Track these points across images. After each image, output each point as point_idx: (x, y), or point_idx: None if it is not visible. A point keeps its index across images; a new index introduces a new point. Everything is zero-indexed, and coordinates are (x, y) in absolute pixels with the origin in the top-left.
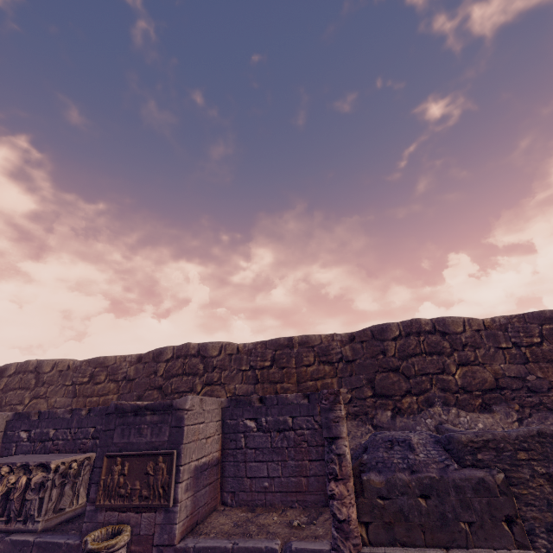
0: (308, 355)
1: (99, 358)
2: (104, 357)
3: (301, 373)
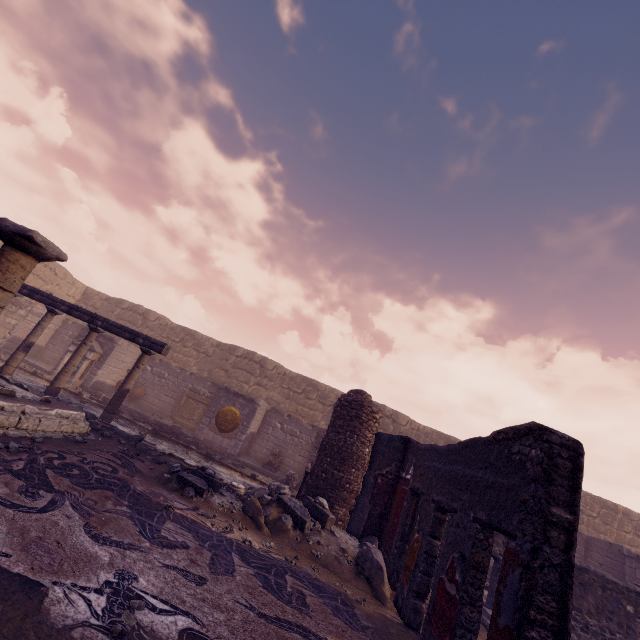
0: (628, 525)
1: (451, 437)
2: (455, 438)
3: (621, 536)
